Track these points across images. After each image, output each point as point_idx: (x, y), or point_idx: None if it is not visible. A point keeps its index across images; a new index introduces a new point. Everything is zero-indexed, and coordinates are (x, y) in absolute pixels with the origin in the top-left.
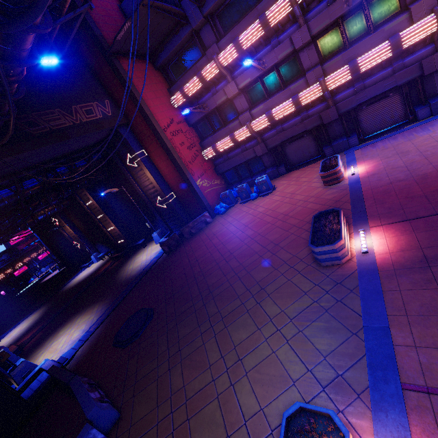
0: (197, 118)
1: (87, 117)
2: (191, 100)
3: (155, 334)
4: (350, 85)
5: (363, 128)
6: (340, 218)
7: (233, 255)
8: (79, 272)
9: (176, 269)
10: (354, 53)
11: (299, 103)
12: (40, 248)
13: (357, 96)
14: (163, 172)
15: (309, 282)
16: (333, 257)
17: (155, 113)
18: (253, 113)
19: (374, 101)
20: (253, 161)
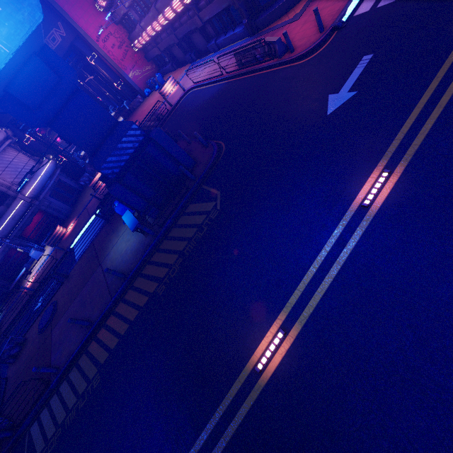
0: (117, 20)
1: (54, 44)
2: (108, 6)
3: None
4: (176, 19)
5: (197, 47)
6: None
7: None
8: None
9: None
10: (164, 3)
11: (155, 30)
12: None
13: (180, 31)
14: (110, 67)
15: None
16: None
17: (87, 29)
18: (142, 26)
19: (192, 32)
20: (163, 54)
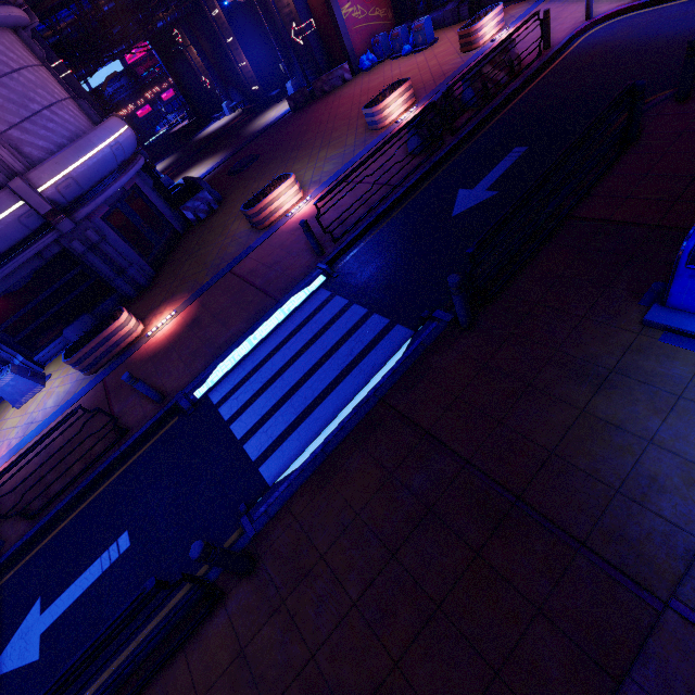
0: None
1: None
2: None
3: (254, 168)
4: None
5: None
6: (399, 88)
7: (335, 118)
8: (210, 124)
9: (291, 127)
10: None
11: None
12: (163, 80)
13: None
14: None
15: (353, 141)
16: (374, 122)
17: None
18: None
19: None
20: None
